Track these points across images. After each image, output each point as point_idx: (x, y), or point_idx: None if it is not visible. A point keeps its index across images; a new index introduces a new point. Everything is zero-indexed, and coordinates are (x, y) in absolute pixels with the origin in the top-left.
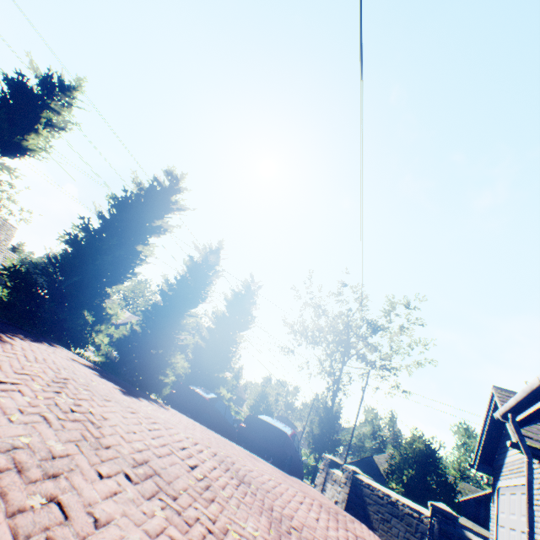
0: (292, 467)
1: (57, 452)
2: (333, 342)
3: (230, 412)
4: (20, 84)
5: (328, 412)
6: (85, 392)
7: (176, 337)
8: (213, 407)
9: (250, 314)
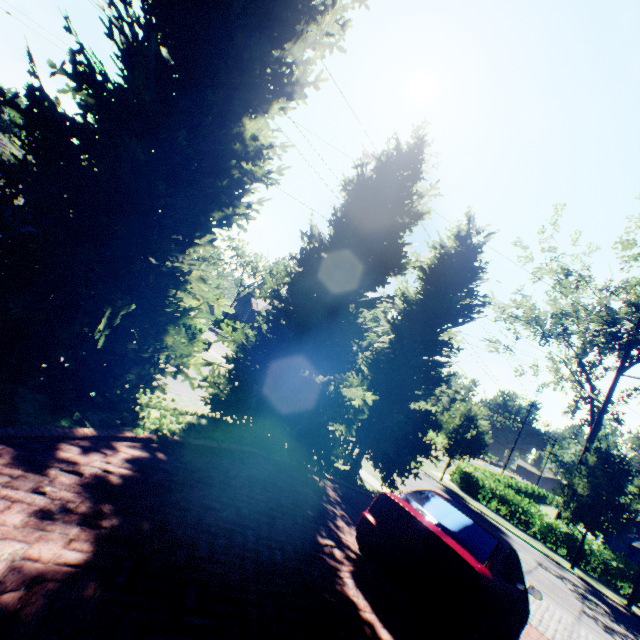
0: None
1: None
2: (597, 335)
3: (517, 558)
4: None
5: (603, 458)
6: None
7: (345, 350)
8: (501, 589)
9: (471, 292)
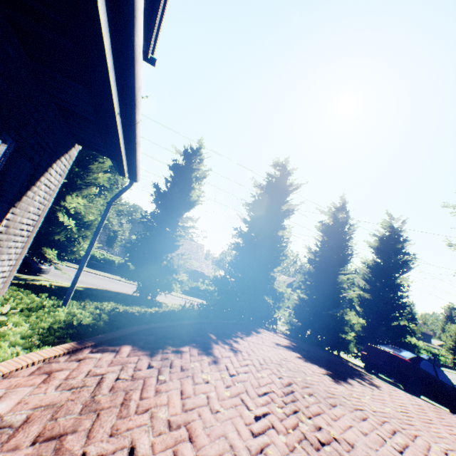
0: None
1: None
2: None
3: (441, 371)
4: (176, 166)
5: None
6: (311, 400)
7: (339, 297)
8: (419, 369)
9: (405, 253)
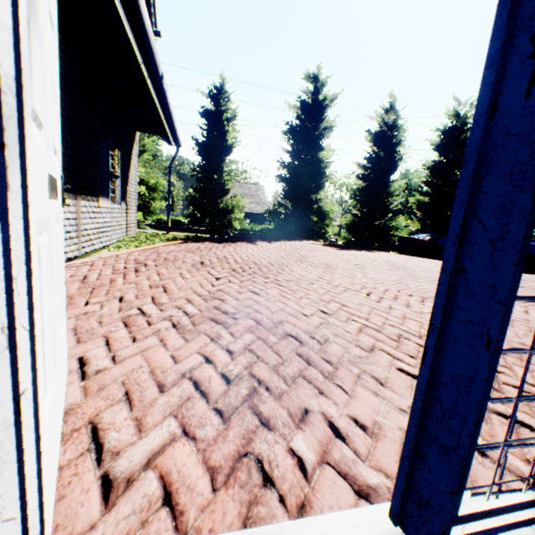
0: (529, 270)
1: (284, 263)
2: None
3: None
4: (206, 113)
5: None
6: (305, 251)
7: (388, 205)
8: (435, 245)
9: None
